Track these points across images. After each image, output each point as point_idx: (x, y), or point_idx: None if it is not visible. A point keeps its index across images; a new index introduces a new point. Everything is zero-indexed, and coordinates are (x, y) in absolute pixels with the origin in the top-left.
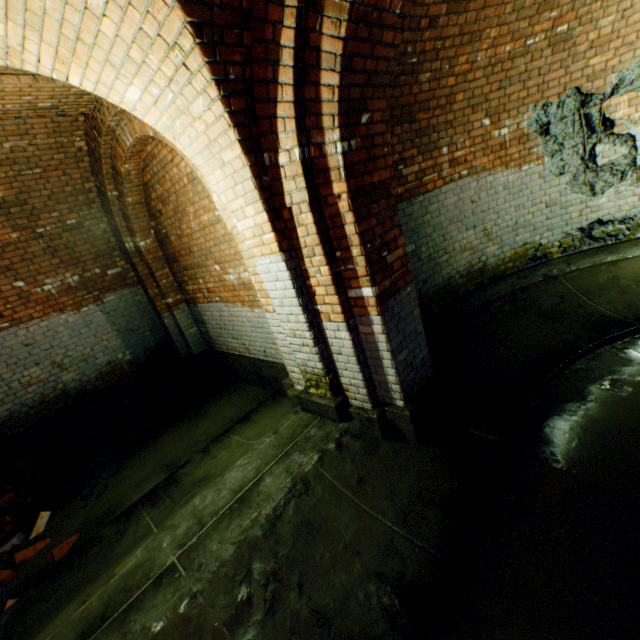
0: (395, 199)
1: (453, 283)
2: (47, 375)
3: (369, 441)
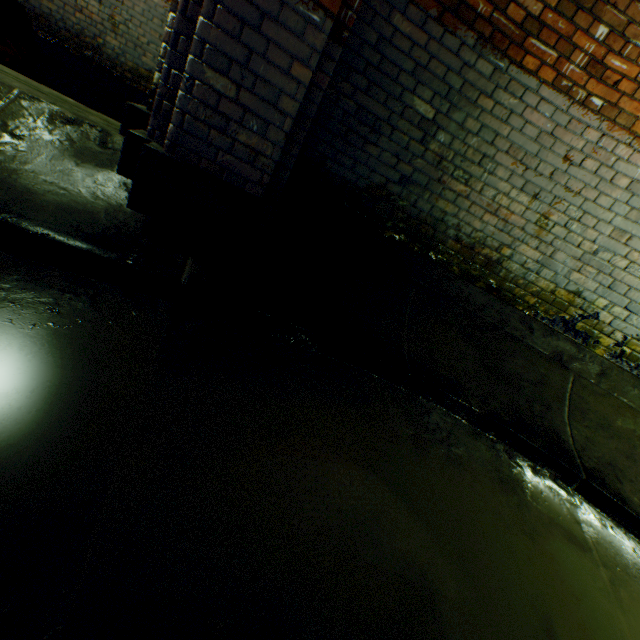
0: (464, 11)
1: (439, 233)
2: (99, 20)
3: (104, 158)
